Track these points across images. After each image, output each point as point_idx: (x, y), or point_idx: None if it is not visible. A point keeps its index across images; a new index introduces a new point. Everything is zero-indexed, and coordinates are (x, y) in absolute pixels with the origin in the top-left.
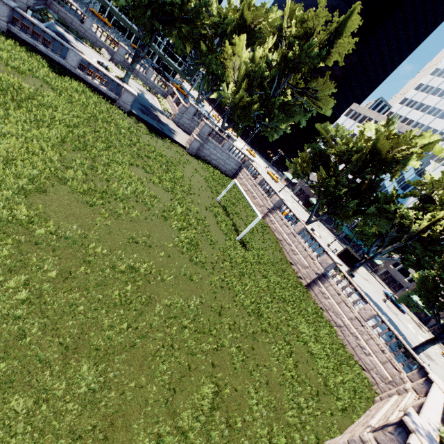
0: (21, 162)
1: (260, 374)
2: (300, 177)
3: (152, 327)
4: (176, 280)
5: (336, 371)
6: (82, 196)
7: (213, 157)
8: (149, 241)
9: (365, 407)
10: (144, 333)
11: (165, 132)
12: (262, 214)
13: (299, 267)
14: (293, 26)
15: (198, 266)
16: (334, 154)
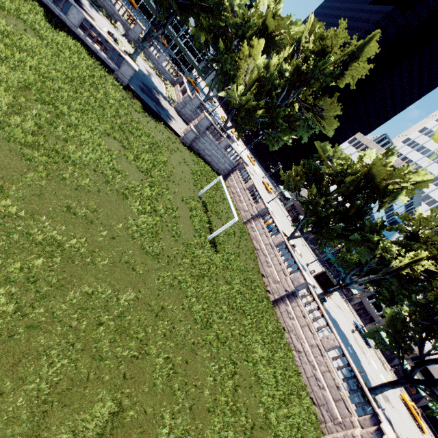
0: None
1: (186, 395)
2: (291, 190)
3: (54, 317)
4: (113, 266)
5: (282, 401)
6: (21, 147)
7: (207, 152)
8: (93, 216)
9: None
10: (38, 322)
11: (161, 116)
12: (245, 219)
13: (270, 280)
14: (312, 41)
15: (149, 257)
16: (328, 173)
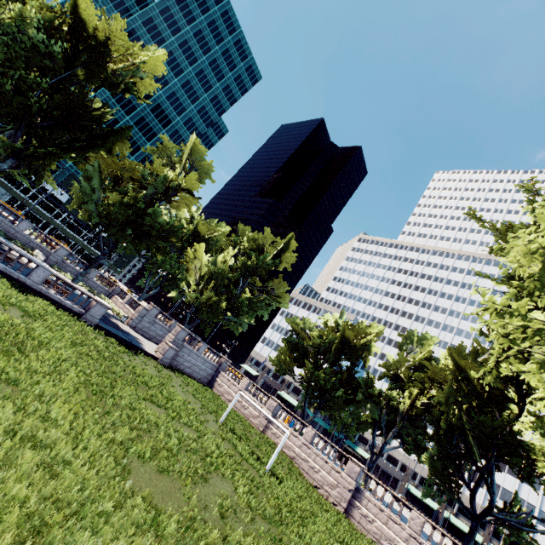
0: (88, 434)
1: None
2: (287, 373)
3: None
4: None
5: None
6: (151, 462)
7: (187, 364)
8: (228, 504)
9: None
10: None
11: (135, 344)
12: (261, 426)
13: (327, 489)
14: (246, 241)
15: (271, 524)
16: (311, 346)
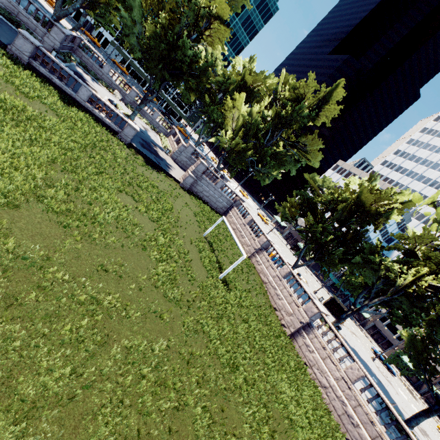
0: None
1: None
2: (288, 220)
3: (102, 374)
4: (144, 317)
5: None
6: (57, 216)
7: (205, 193)
8: (121, 271)
9: None
10: (90, 381)
11: (161, 166)
12: (249, 253)
13: (283, 313)
14: (286, 91)
15: (171, 303)
16: (320, 202)
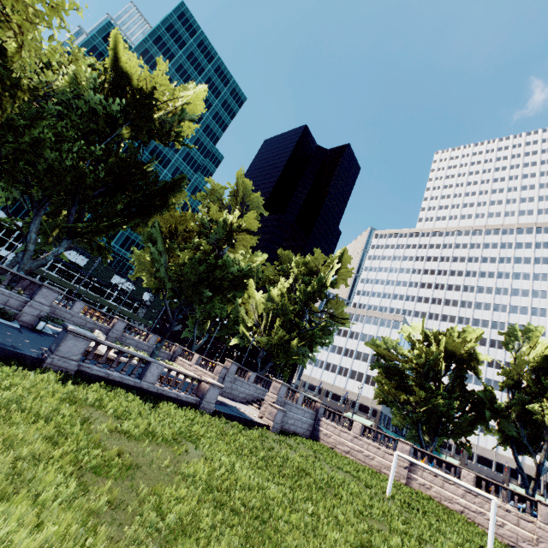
0: None
1: None
2: (394, 404)
3: None
4: None
5: None
6: None
7: (290, 421)
8: None
9: None
10: None
11: (247, 418)
12: (402, 478)
13: (525, 546)
14: (294, 267)
15: None
16: (409, 367)
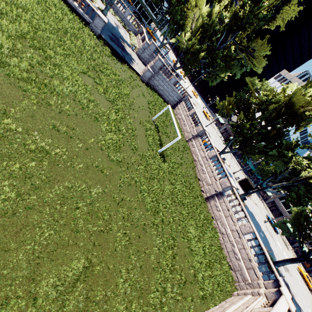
0: None
1: (138, 258)
2: (224, 116)
3: (44, 202)
4: (87, 169)
5: (208, 266)
6: (18, 81)
7: (160, 87)
8: (72, 133)
9: (223, 298)
10: (33, 205)
11: (125, 59)
12: (187, 138)
13: (204, 183)
14: None
15: (113, 163)
16: (255, 103)
